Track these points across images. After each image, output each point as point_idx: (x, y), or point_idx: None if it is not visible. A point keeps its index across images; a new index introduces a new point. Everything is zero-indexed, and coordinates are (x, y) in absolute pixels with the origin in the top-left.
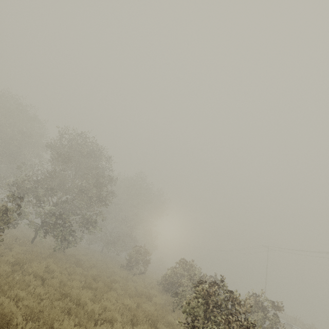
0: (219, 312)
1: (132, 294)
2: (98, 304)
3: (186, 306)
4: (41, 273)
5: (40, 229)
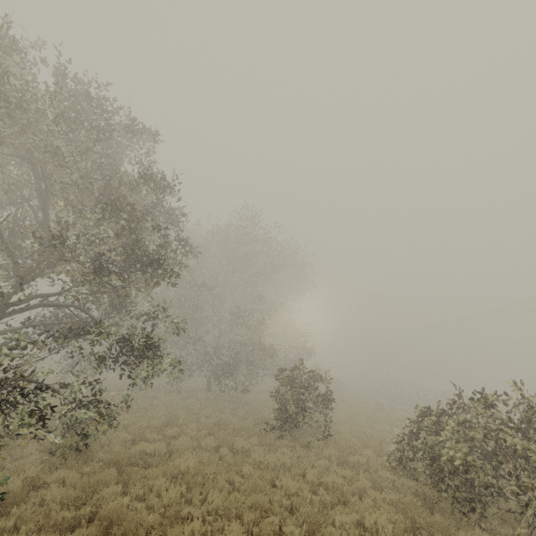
0: None
1: None
2: None
3: None
4: None
5: None
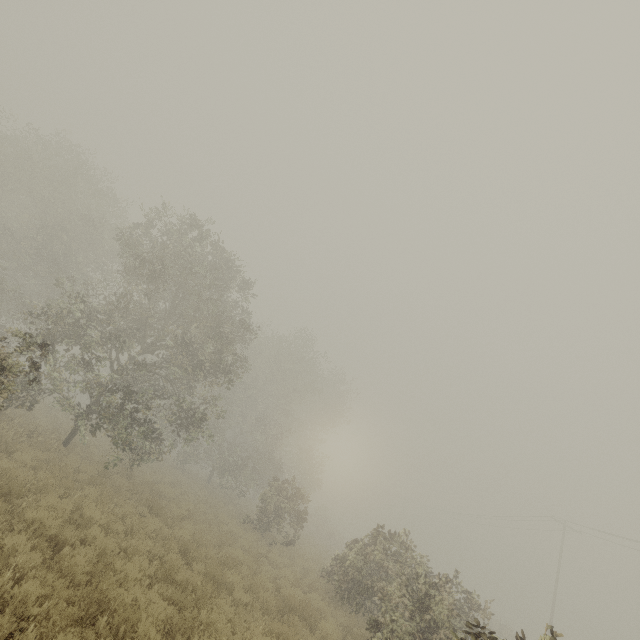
0: None
1: (269, 604)
2: None
3: None
4: (54, 527)
5: (84, 417)
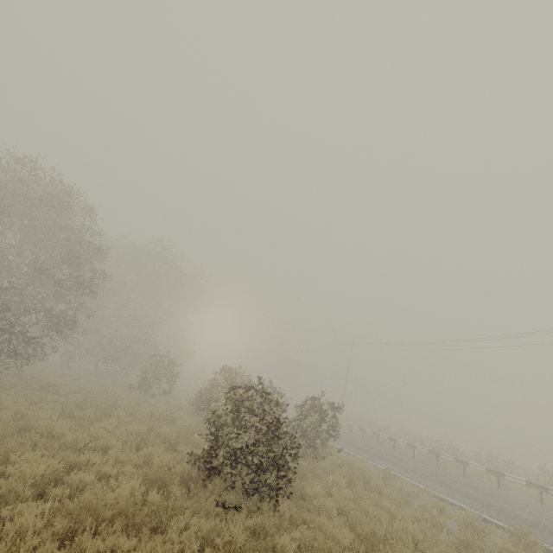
0: (252, 417)
1: (145, 419)
2: (83, 432)
3: (210, 416)
4: None
5: None
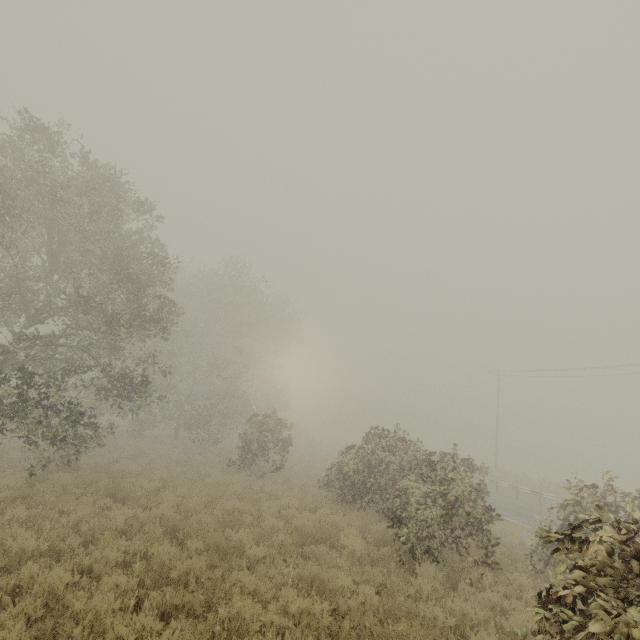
0: None
1: (286, 545)
2: None
3: None
4: None
5: None
